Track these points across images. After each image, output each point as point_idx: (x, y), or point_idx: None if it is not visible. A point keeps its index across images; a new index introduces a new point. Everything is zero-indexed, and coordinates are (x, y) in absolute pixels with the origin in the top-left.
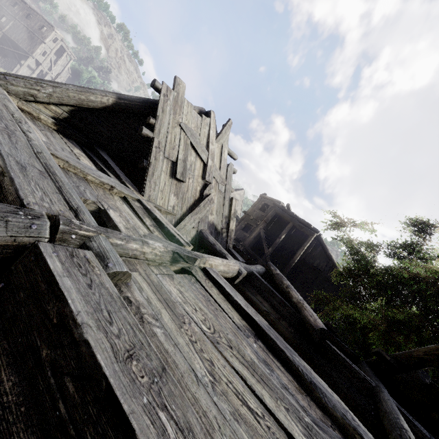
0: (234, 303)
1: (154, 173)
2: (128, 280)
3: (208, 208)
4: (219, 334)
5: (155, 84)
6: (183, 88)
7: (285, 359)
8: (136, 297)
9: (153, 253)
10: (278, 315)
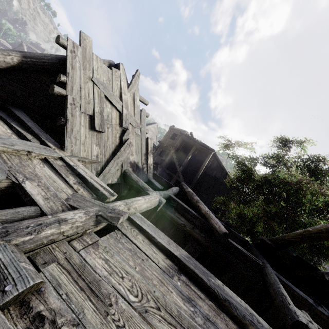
0: (158, 244)
1: (73, 128)
2: (40, 285)
3: (128, 151)
4: (146, 297)
5: (59, 40)
6: (90, 43)
7: (204, 284)
8: (51, 305)
9: (73, 227)
10: (192, 225)
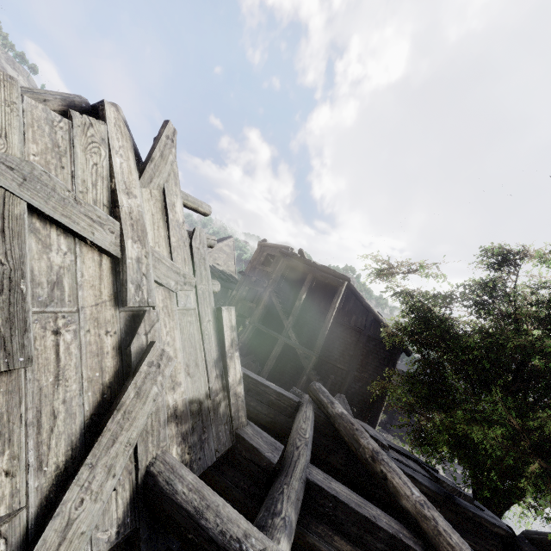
0: None
1: None
2: None
3: (155, 390)
4: None
5: None
6: None
7: None
8: None
9: None
10: None
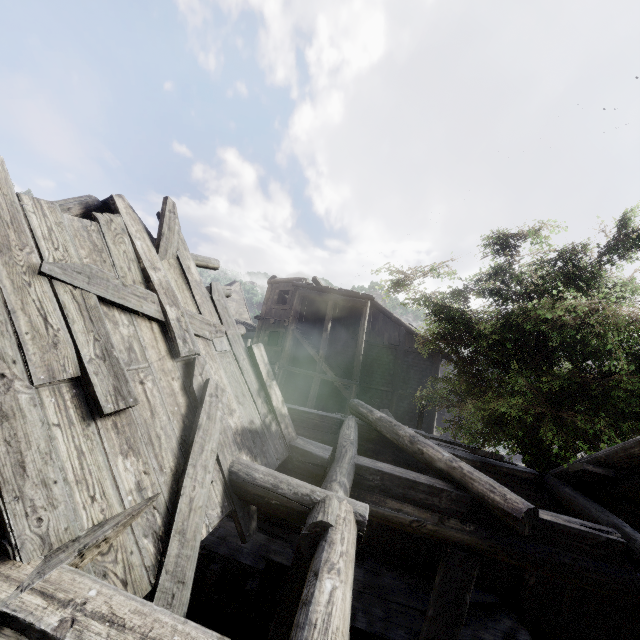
0: None
1: (24, 458)
2: None
3: (220, 414)
4: None
5: None
6: None
7: None
8: None
9: None
10: (437, 514)
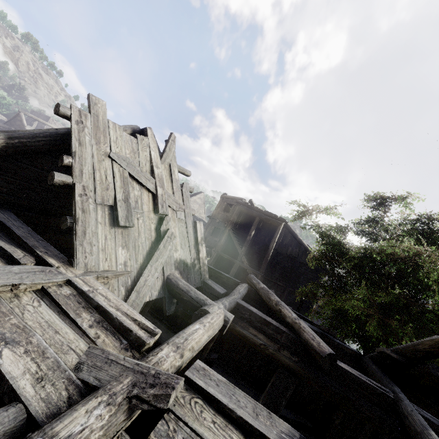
0: (238, 422)
1: (86, 230)
2: None
3: (170, 247)
4: None
5: (59, 109)
6: (103, 107)
7: None
8: None
9: None
10: (277, 345)
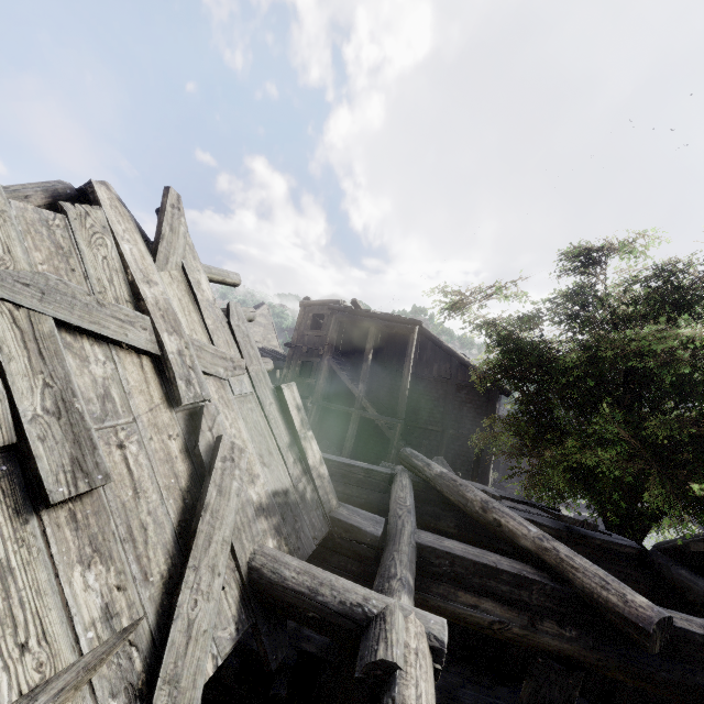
0: None
1: None
2: None
3: (236, 485)
4: None
5: None
6: None
7: None
8: None
9: None
10: (526, 613)
